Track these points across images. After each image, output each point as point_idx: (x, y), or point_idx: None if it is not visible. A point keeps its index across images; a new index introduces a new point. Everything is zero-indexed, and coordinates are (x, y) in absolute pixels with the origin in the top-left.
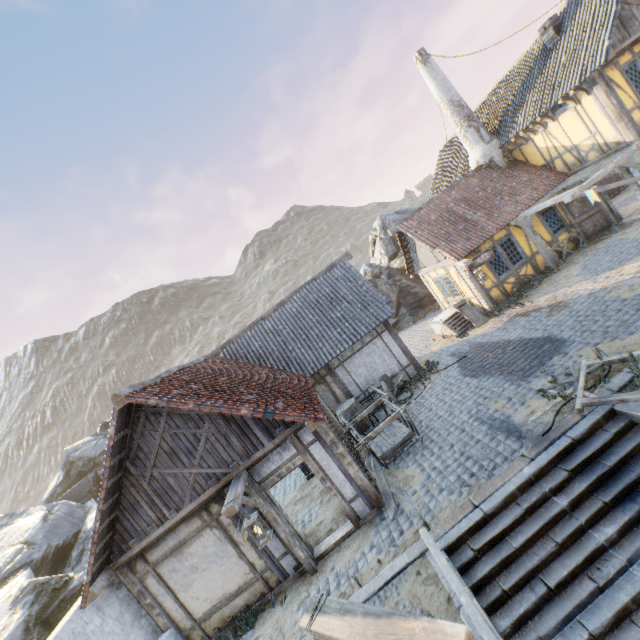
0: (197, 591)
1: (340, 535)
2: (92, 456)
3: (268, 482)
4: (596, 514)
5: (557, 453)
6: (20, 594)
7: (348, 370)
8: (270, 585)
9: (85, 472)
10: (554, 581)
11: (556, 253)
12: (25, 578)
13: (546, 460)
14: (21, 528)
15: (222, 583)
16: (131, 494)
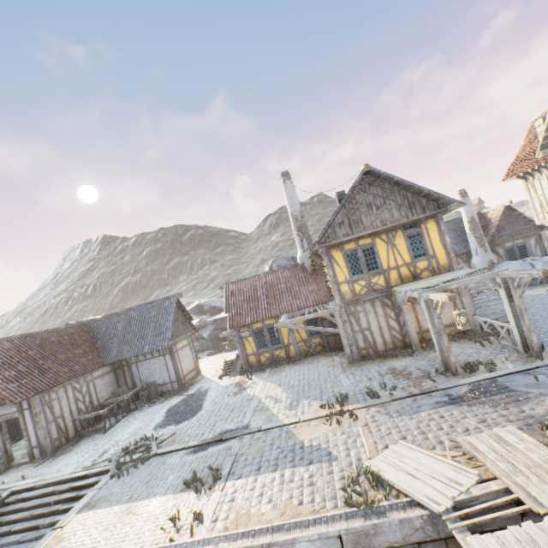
0: None
1: (23, 461)
2: None
3: (1, 418)
4: (54, 512)
5: (78, 476)
6: None
7: (139, 368)
8: None
9: None
10: (14, 528)
11: (307, 349)
12: None
13: (72, 476)
14: None
15: None
16: None
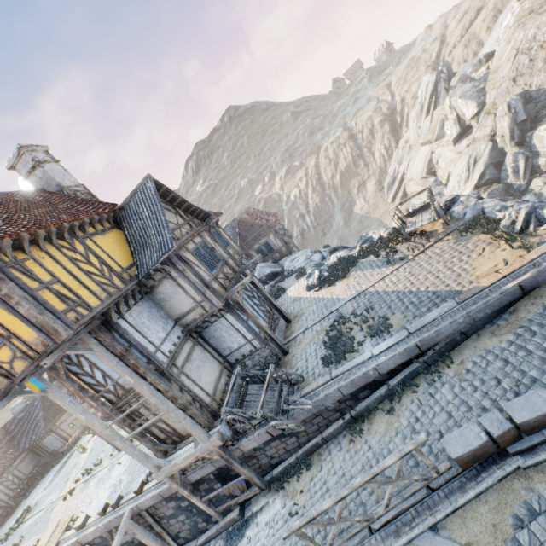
0: None
1: None
2: None
3: None
4: None
5: None
6: None
7: (44, 444)
8: None
9: None
10: None
11: None
12: None
13: None
14: None
15: None
16: None
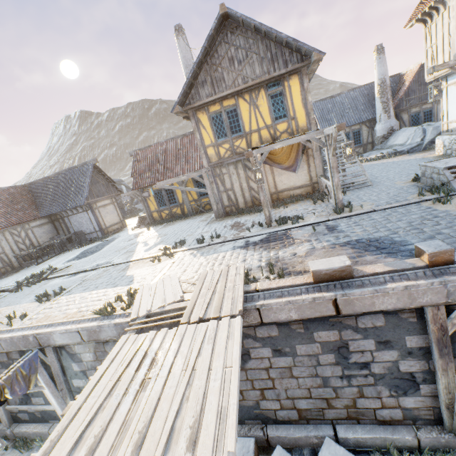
0: None
1: None
2: None
3: None
4: None
5: None
6: None
7: (70, 221)
8: None
9: None
10: None
11: (198, 208)
12: None
13: None
14: None
15: None
16: None
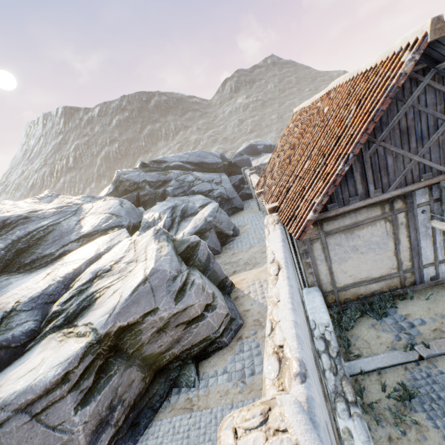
0: (347, 267)
1: None
2: (137, 181)
3: None
4: None
5: None
6: (157, 232)
7: None
8: (404, 284)
9: (129, 191)
10: None
11: None
12: (126, 232)
13: None
14: (104, 206)
15: (369, 268)
16: None
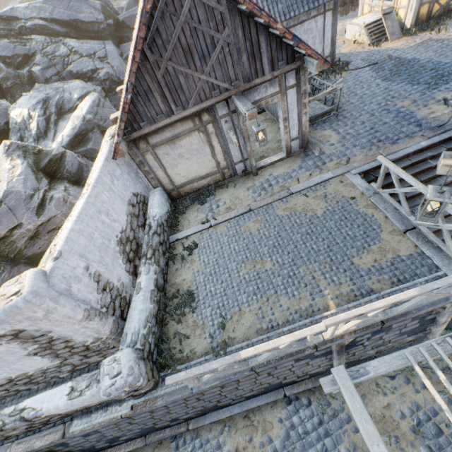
0: (180, 171)
1: (275, 159)
2: None
3: None
4: None
5: (447, 138)
6: (8, 149)
7: None
8: (225, 177)
9: None
10: (410, 195)
11: None
12: None
13: (438, 140)
14: None
15: (197, 170)
16: (145, 81)
